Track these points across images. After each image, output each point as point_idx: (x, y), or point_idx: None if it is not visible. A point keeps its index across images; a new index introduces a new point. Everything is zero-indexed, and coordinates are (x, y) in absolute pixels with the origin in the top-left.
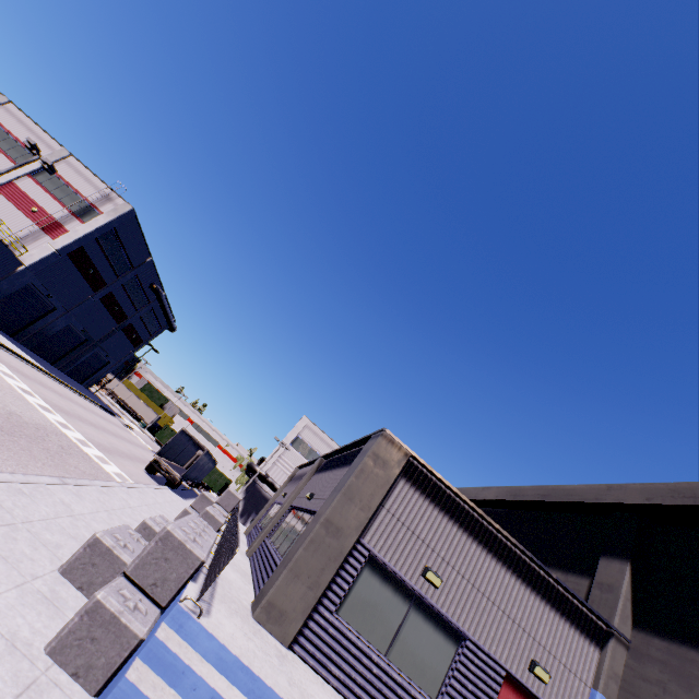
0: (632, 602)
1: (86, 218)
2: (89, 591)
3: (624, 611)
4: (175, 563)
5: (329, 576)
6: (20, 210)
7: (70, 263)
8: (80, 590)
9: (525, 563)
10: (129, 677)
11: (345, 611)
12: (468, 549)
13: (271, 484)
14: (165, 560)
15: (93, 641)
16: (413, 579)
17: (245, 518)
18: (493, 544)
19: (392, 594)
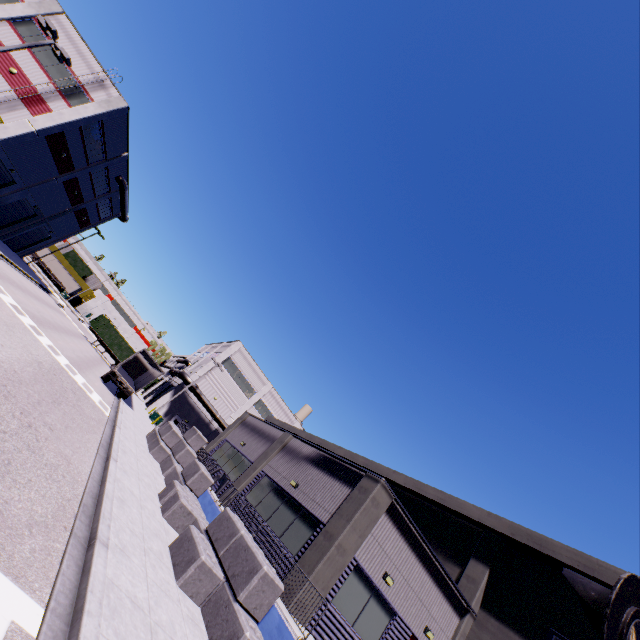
0: (484, 592)
1: (73, 101)
2: (196, 598)
3: (478, 597)
4: (268, 593)
5: (334, 581)
6: None
7: (45, 144)
8: (191, 597)
9: (437, 568)
10: None
11: (336, 599)
12: (410, 560)
13: (199, 395)
14: (262, 592)
15: None
16: (377, 579)
17: (168, 417)
18: (423, 556)
19: (363, 588)
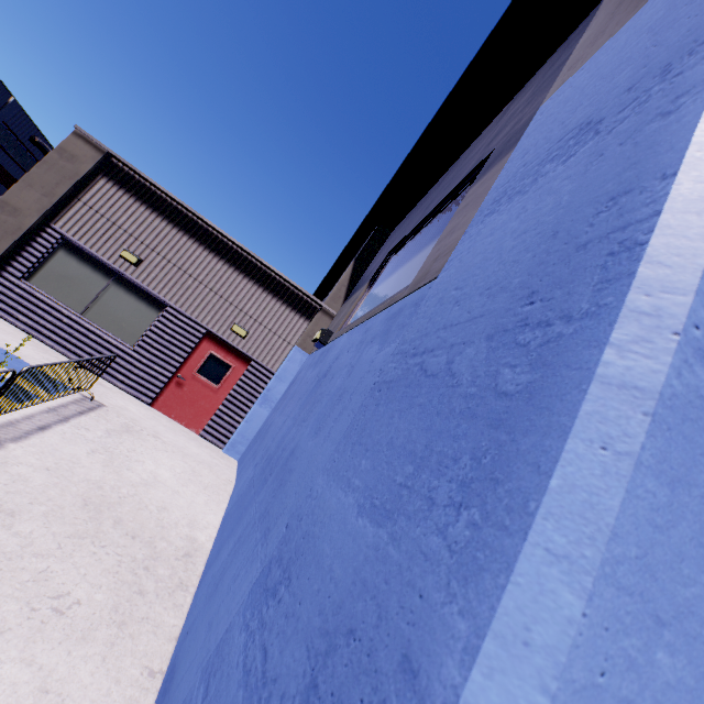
0: (349, 288)
1: None
2: None
3: (337, 293)
4: None
5: (6, 246)
6: None
7: None
8: None
9: (242, 256)
10: None
11: (38, 281)
12: (177, 241)
13: None
14: None
15: None
16: (111, 259)
17: None
18: (207, 239)
19: (91, 272)
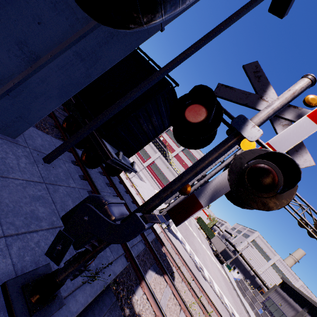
0: None
1: None
2: None
3: None
4: None
5: None
6: (180, 163)
7: None
8: None
9: None
10: None
11: None
12: None
13: (242, 257)
14: None
15: None
16: None
17: (231, 265)
18: None
19: None
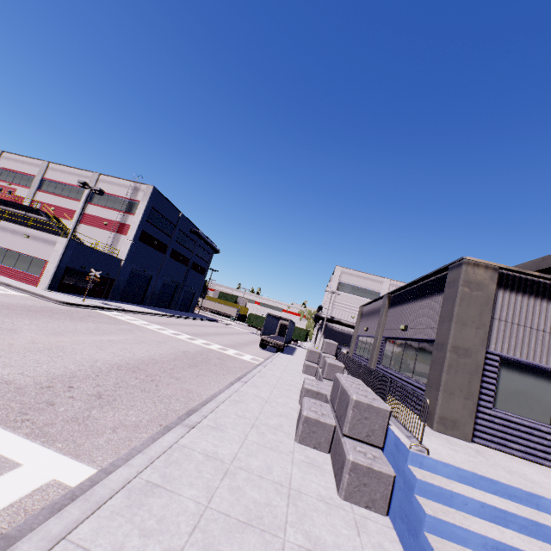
0: None
1: (134, 211)
2: (320, 448)
3: None
4: (372, 418)
5: (476, 385)
6: (99, 228)
7: (143, 245)
8: (315, 449)
9: None
10: (429, 513)
11: (500, 404)
12: None
13: (338, 322)
14: (365, 419)
15: (365, 486)
16: (549, 363)
17: None
18: None
19: (534, 380)
